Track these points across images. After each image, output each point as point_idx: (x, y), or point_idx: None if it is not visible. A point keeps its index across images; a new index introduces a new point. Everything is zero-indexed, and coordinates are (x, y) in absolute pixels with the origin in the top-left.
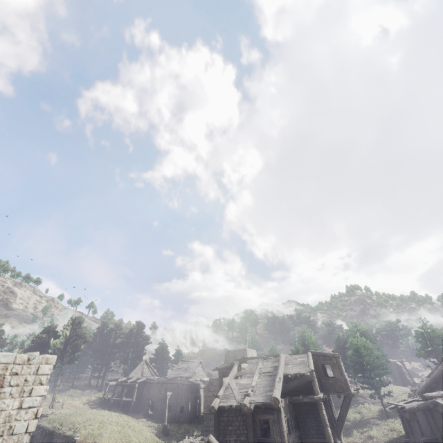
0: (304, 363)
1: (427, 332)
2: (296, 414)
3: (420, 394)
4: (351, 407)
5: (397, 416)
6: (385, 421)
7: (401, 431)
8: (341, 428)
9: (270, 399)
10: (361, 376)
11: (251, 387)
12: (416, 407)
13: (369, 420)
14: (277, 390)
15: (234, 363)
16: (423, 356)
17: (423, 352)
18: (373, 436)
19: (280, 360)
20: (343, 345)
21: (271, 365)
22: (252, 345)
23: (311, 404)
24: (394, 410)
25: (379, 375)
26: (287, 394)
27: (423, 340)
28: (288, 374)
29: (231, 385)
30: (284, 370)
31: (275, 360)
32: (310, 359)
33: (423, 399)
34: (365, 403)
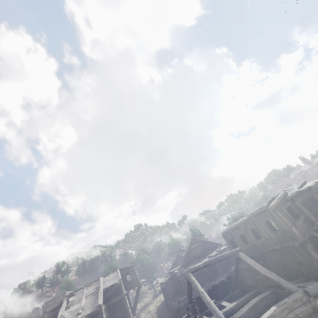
0: (115, 277)
1: (172, 241)
2: (110, 314)
3: (169, 272)
4: (139, 301)
5: (161, 293)
6: (156, 299)
7: (163, 300)
8: (136, 308)
9: (96, 307)
10: (144, 277)
11: (81, 308)
12: (167, 279)
13: (148, 303)
14: (100, 300)
15: (63, 300)
16: (171, 255)
17: (171, 253)
18: (150, 310)
19: (100, 282)
20: (134, 263)
21: (94, 287)
22: (68, 289)
23: (119, 302)
24: (160, 291)
25: (153, 273)
26: (104, 303)
27: (171, 246)
28: (106, 287)
29: (64, 315)
30: (103, 287)
31: (96, 283)
32: (119, 273)
33: (170, 274)
34: (146, 294)
